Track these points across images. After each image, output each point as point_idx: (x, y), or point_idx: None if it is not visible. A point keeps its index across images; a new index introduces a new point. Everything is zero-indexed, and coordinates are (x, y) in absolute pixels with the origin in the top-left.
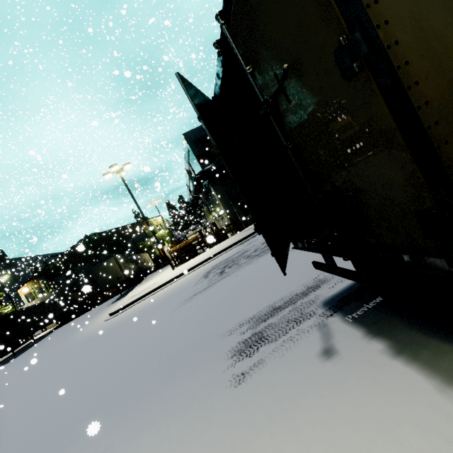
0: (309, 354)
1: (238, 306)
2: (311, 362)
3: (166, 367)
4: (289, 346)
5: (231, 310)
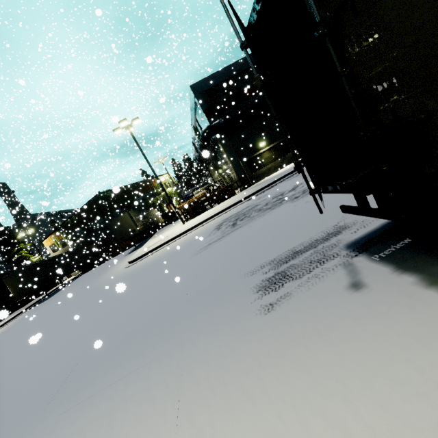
0: (337, 287)
1: (257, 252)
2: (339, 294)
3: (194, 301)
4: (315, 282)
5: (249, 255)
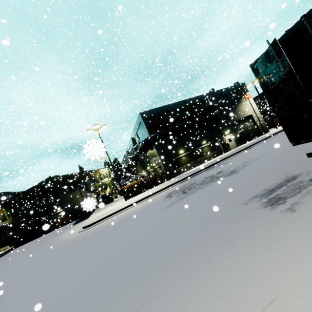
0: None
1: (232, 196)
2: None
3: (204, 225)
4: (311, 194)
5: (227, 198)
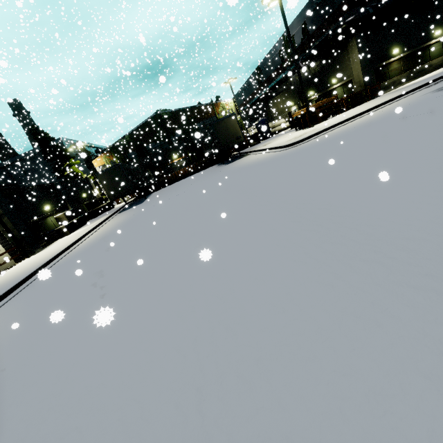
0: None
1: None
2: None
3: None
4: None
5: None
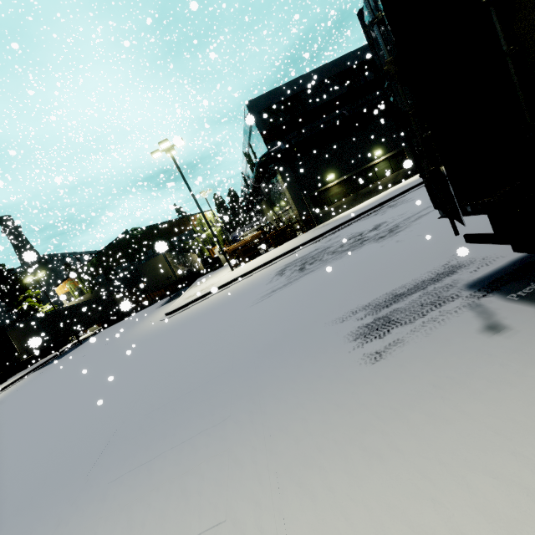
0: (466, 331)
1: (342, 297)
2: (471, 338)
3: (267, 352)
4: (434, 326)
5: (332, 301)
